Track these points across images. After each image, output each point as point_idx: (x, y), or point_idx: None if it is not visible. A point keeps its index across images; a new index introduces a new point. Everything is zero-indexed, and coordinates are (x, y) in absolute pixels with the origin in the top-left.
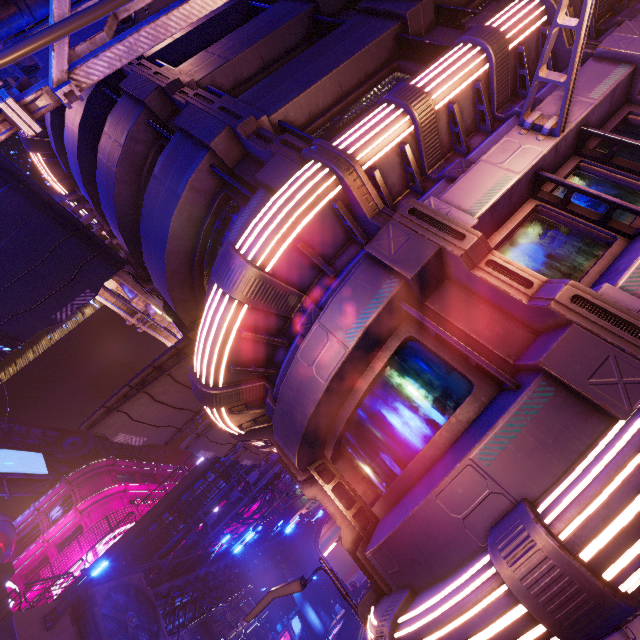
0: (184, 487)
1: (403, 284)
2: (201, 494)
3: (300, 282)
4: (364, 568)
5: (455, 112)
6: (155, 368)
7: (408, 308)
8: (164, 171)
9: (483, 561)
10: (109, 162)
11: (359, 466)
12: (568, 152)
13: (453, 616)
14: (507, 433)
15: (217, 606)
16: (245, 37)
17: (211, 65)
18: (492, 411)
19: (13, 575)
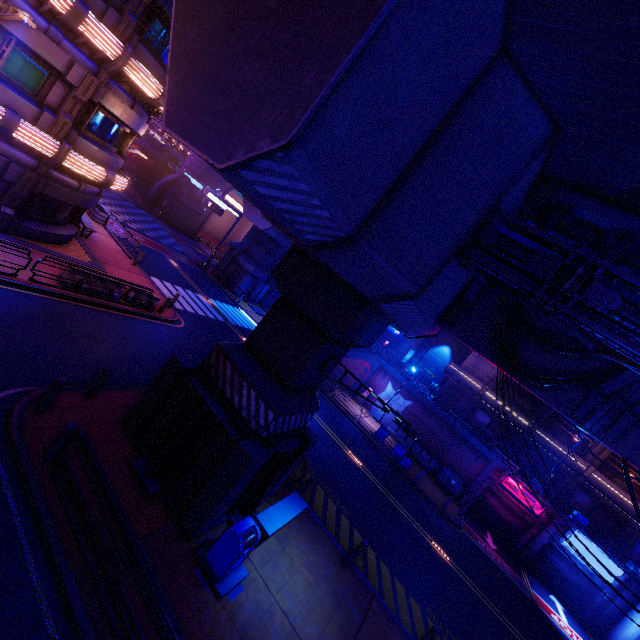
0: None
1: None
2: None
3: None
4: None
5: None
6: None
7: None
8: None
9: None
10: None
11: None
12: None
13: None
14: None
15: None
16: None
17: None
18: None
19: None
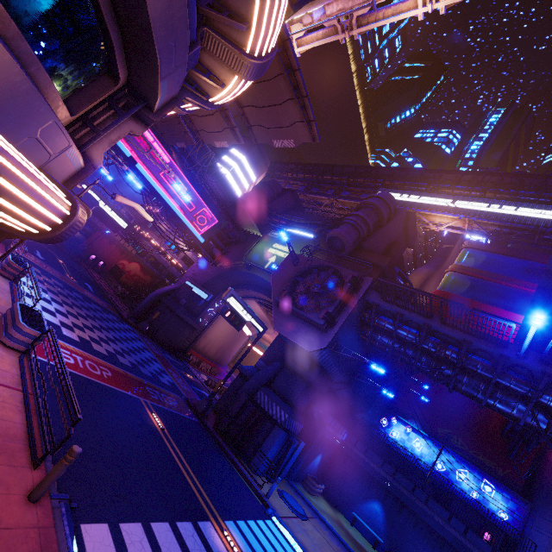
0: None
1: None
2: None
3: None
4: None
5: None
6: None
7: None
8: None
9: None
10: None
11: None
12: None
13: None
14: None
15: None
16: None
17: None
18: None
19: None
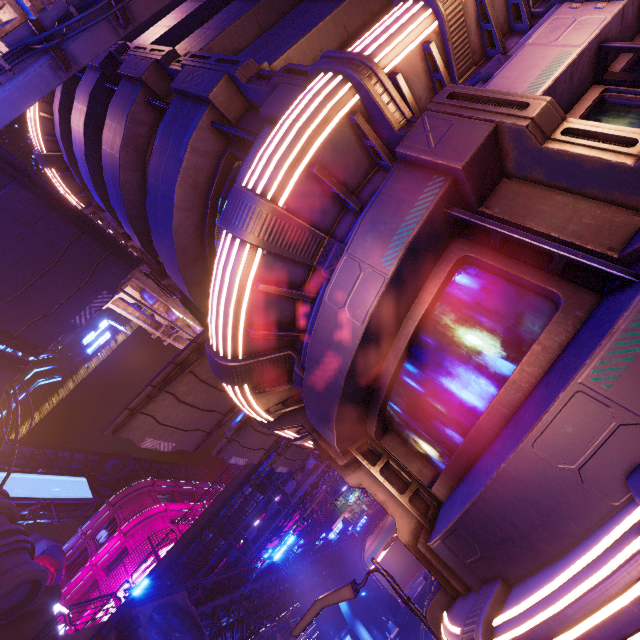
0: (222, 502)
1: (450, 182)
2: (239, 508)
3: (320, 221)
4: (428, 564)
5: (485, 2)
6: (177, 365)
7: (460, 213)
8: (164, 139)
9: (628, 522)
10: (112, 150)
11: (410, 438)
12: (635, 24)
13: (590, 608)
14: (635, 336)
15: (265, 626)
16: (240, 7)
17: (207, 38)
18: (599, 320)
19: (66, 600)
